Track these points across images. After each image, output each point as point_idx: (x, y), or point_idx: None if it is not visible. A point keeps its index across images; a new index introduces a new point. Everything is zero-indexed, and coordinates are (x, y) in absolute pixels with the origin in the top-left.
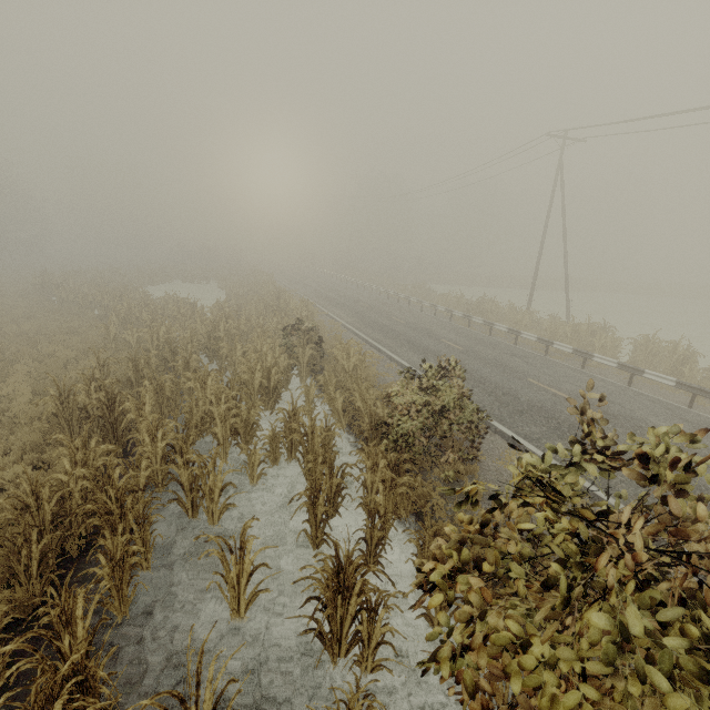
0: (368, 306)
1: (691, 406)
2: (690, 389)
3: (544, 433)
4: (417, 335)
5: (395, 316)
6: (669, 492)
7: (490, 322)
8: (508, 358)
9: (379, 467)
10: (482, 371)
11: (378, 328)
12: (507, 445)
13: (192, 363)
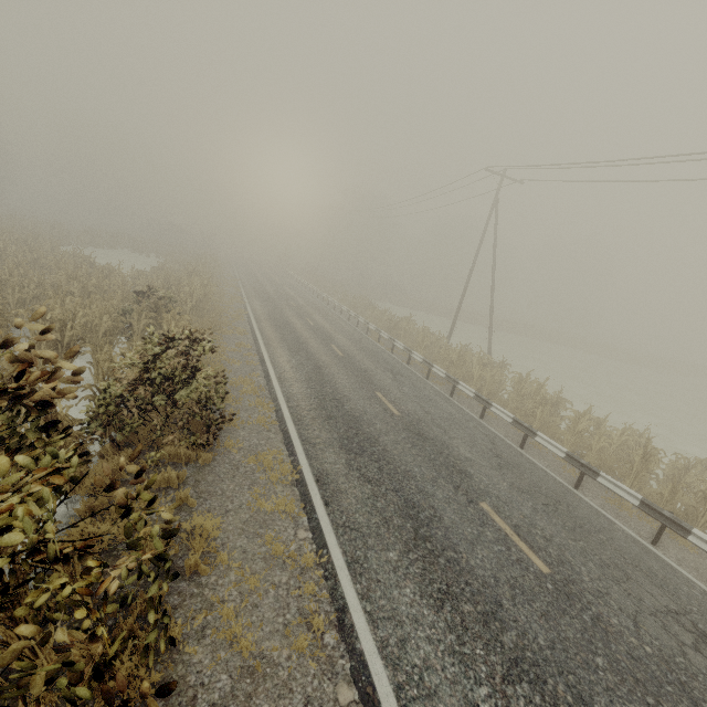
0: (295, 306)
1: (523, 446)
2: (522, 428)
3: (329, 439)
4: (311, 336)
5: (311, 318)
6: (395, 516)
7: (393, 338)
8: (380, 372)
9: None
10: (337, 376)
11: (279, 324)
12: (280, 444)
13: None
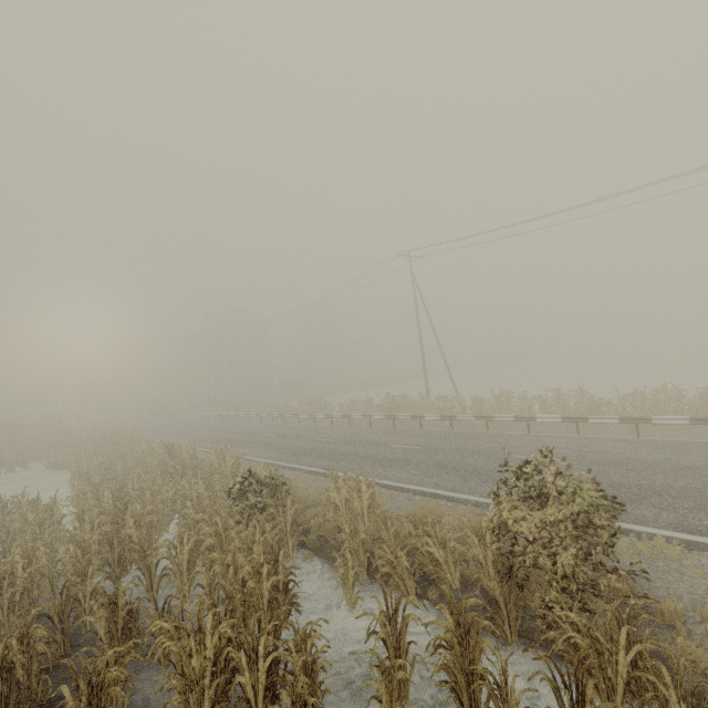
0: (277, 435)
1: (639, 435)
2: (633, 421)
3: None
4: (363, 448)
5: (317, 437)
6: None
7: (419, 415)
8: (470, 443)
9: (620, 643)
10: (467, 462)
11: (315, 454)
12: None
13: (119, 600)
